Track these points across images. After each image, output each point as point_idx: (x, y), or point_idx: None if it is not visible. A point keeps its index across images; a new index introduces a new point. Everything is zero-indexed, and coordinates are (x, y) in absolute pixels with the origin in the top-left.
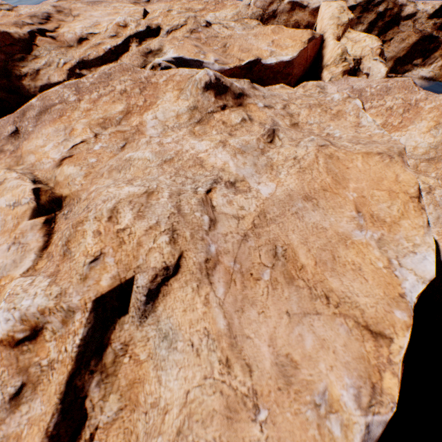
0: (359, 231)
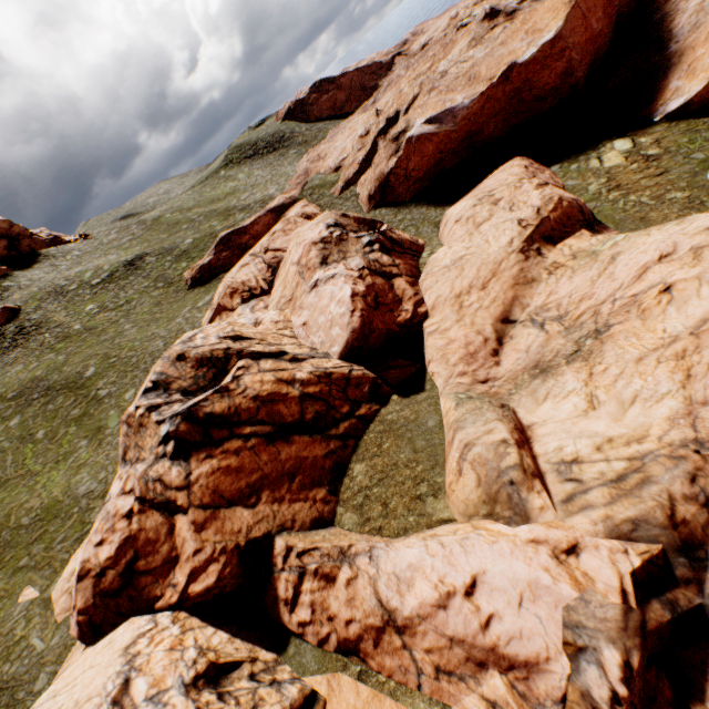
0: (520, 44)
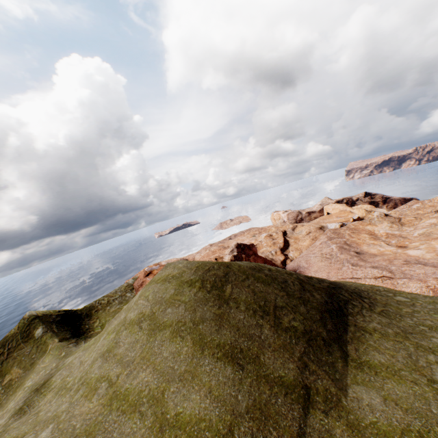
0: None
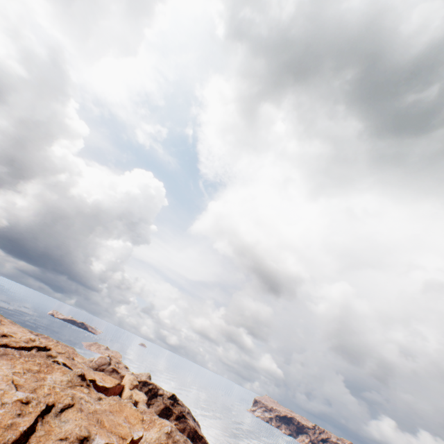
0: (125, 422)
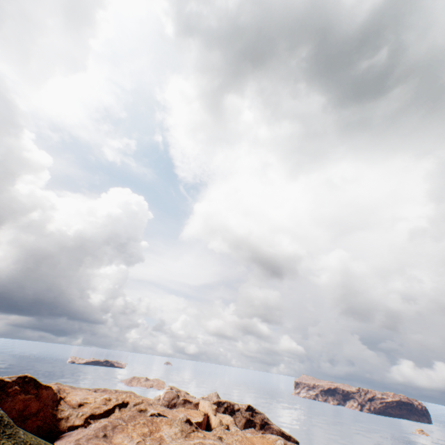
0: None
